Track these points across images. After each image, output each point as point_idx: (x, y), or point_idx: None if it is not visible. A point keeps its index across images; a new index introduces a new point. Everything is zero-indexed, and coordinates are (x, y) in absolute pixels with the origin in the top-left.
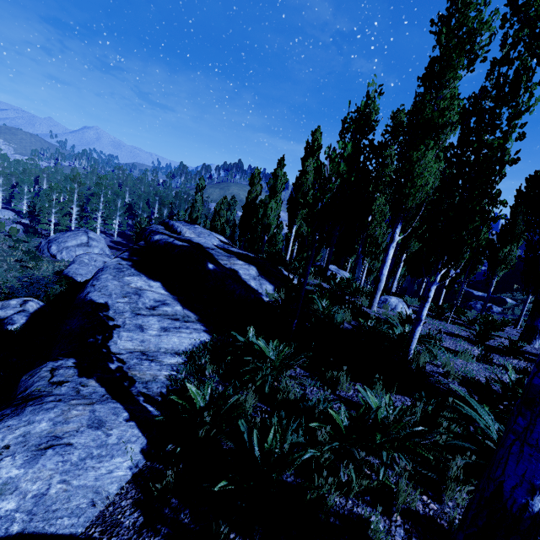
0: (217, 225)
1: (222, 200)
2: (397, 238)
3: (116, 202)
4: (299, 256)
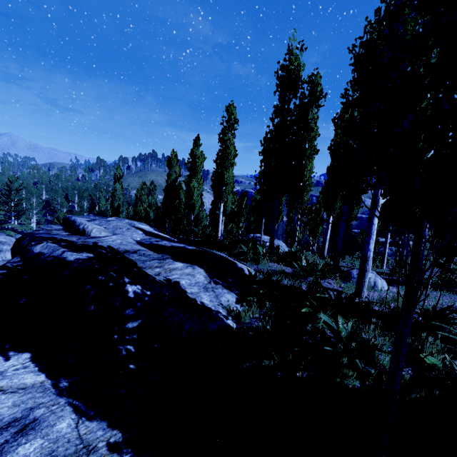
0: (140, 211)
1: (141, 186)
2: (381, 201)
3: (30, 200)
4: (232, 232)
